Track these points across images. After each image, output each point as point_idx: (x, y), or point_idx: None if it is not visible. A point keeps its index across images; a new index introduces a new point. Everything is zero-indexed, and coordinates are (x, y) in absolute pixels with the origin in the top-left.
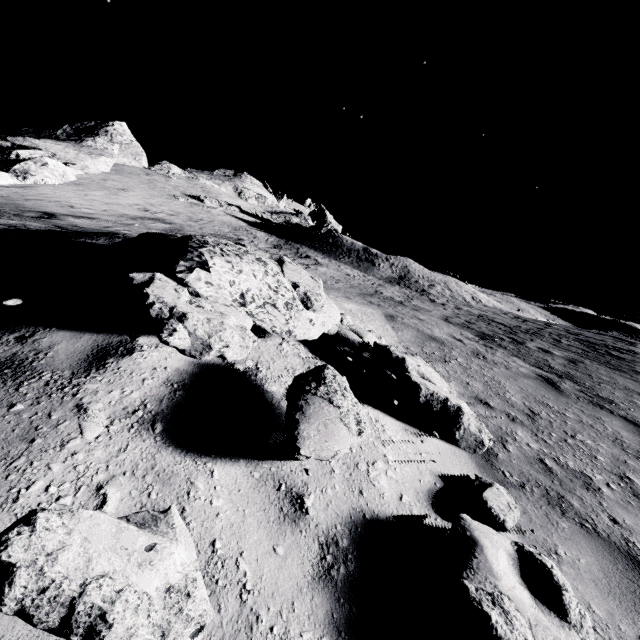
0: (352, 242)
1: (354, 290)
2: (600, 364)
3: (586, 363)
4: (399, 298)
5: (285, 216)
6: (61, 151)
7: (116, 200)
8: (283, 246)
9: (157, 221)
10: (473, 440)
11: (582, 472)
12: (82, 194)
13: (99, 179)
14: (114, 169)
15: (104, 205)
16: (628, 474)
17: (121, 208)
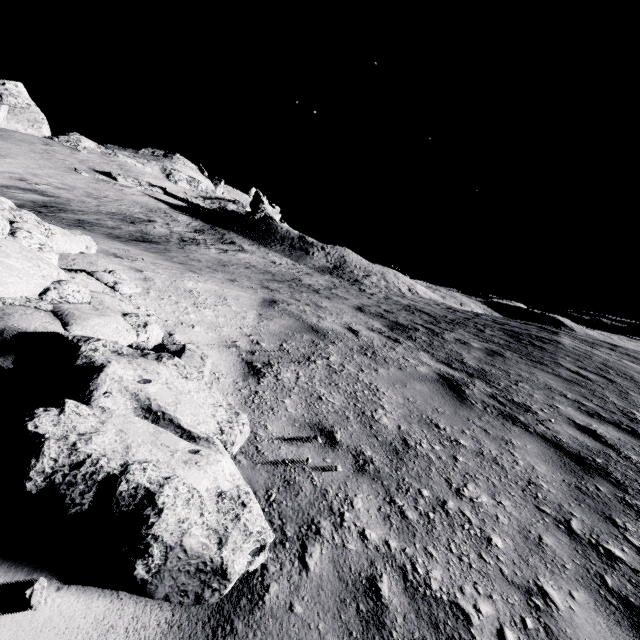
0: (287, 230)
1: (263, 276)
2: (521, 356)
3: (506, 356)
4: (320, 286)
5: (220, 202)
6: None
7: None
8: (206, 231)
9: (31, 192)
10: (195, 571)
11: (454, 602)
12: None
13: None
14: None
15: None
16: (543, 579)
17: None
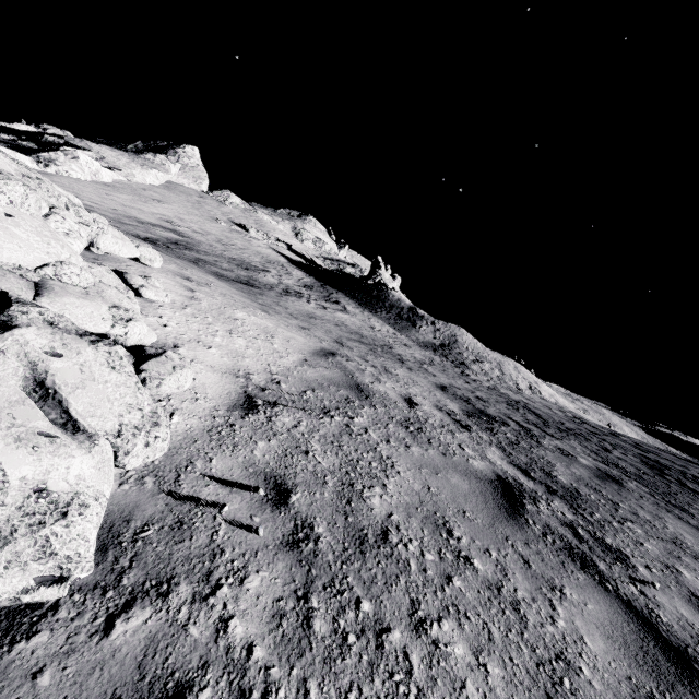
0: (399, 299)
1: (349, 335)
2: (653, 493)
3: (626, 485)
4: (411, 358)
5: (339, 264)
6: (113, 157)
7: (140, 206)
8: (315, 288)
9: (171, 231)
10: None
11: None
12: (104, 193)
13: (139, 187)
14: (166, 185)
15: (119, 206)
16: None
17: (138, 212)
